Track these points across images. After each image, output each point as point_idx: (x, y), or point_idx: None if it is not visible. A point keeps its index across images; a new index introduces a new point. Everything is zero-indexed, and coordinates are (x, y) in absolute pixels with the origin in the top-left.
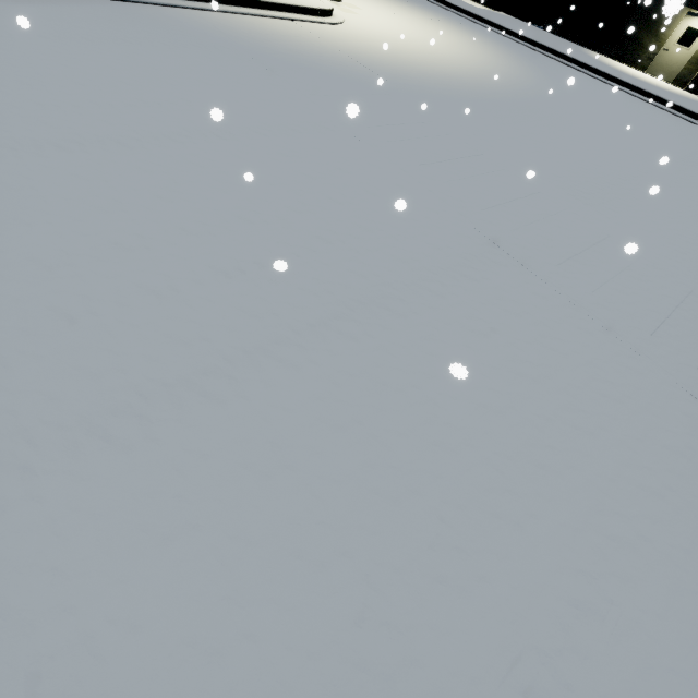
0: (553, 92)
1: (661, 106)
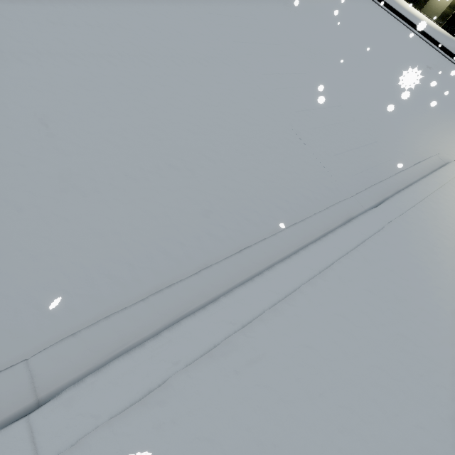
0: (339, 4)
1: (414, 30)
